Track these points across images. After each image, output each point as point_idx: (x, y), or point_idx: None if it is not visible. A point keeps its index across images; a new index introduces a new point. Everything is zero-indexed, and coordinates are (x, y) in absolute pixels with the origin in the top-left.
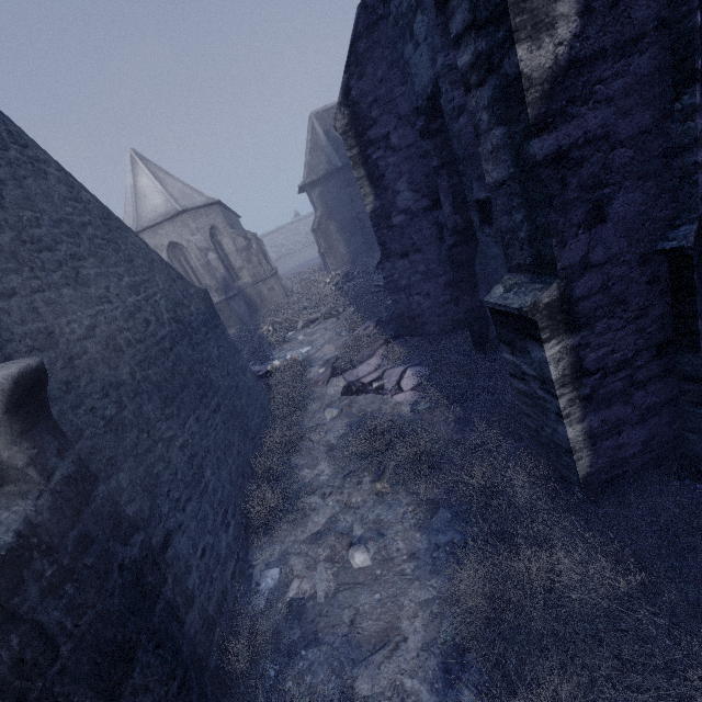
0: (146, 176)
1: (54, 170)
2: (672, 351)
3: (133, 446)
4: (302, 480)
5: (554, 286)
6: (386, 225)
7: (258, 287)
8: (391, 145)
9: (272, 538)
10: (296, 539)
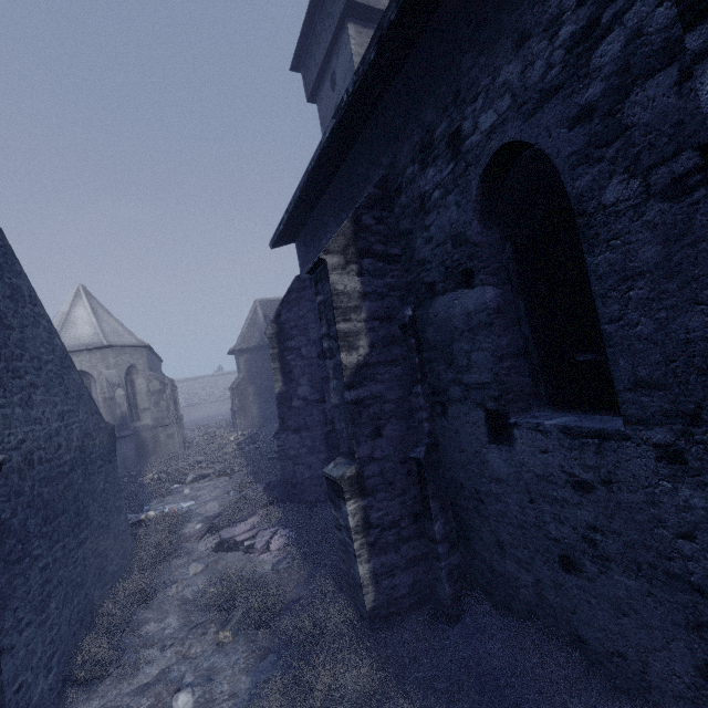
0: (85, 308)
1: (45, 321)
2: (423, 520)
3: (8, 553)
4: (144, 634)
5: (354, 467)
6: (288, 405)
7: (156, 432)
8: (301, 354)
9: (92, 694)
10: (120, 691)
